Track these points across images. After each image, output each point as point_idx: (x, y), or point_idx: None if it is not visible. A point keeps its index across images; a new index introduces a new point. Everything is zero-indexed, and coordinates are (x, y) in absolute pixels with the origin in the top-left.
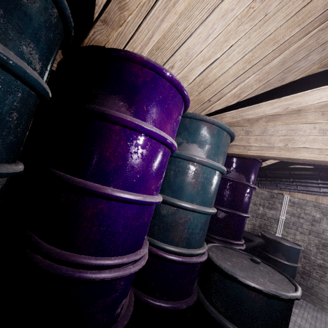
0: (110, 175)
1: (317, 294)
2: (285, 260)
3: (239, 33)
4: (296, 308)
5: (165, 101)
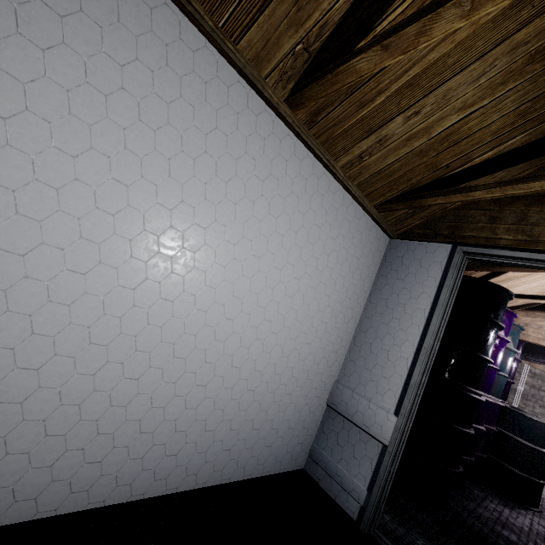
0: (493, 359)
1: None
2: None
3: (543, 286)
4: None
5: (511, 325)
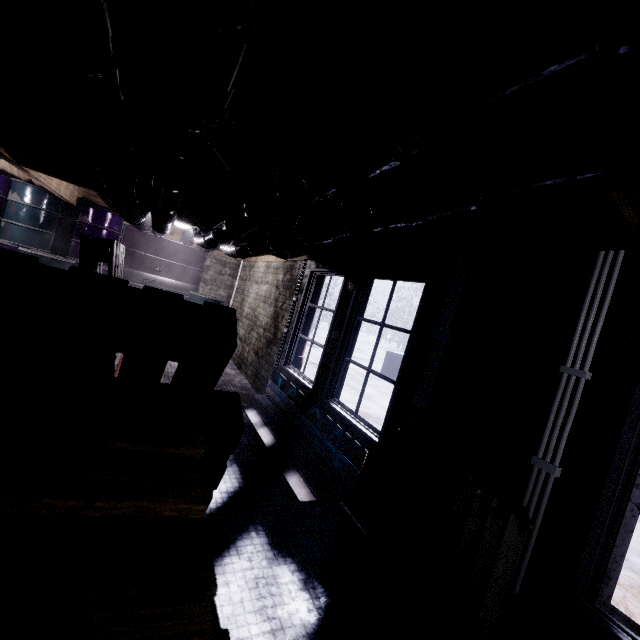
0: None
1: None
2: None
3: None
4: None
5: None
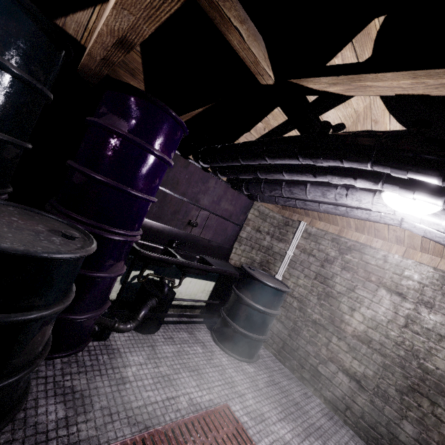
0: None
1: (300, 359)
2: (254, 301)
3: None
4: (256, 367)
5: None
